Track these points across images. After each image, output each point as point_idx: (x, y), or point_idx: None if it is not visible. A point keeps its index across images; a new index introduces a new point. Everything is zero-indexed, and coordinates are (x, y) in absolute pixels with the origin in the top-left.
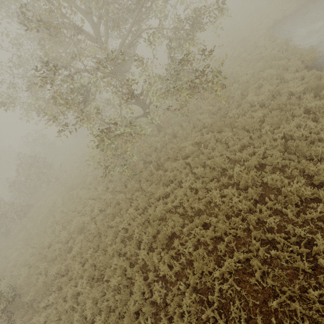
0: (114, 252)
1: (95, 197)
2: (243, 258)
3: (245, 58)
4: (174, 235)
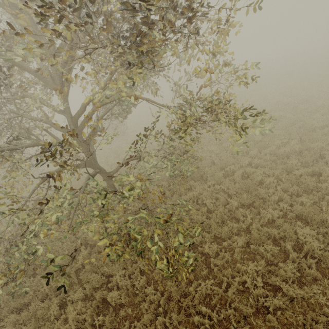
0: None
1: None
2: None
3: (293, 168)
4: None
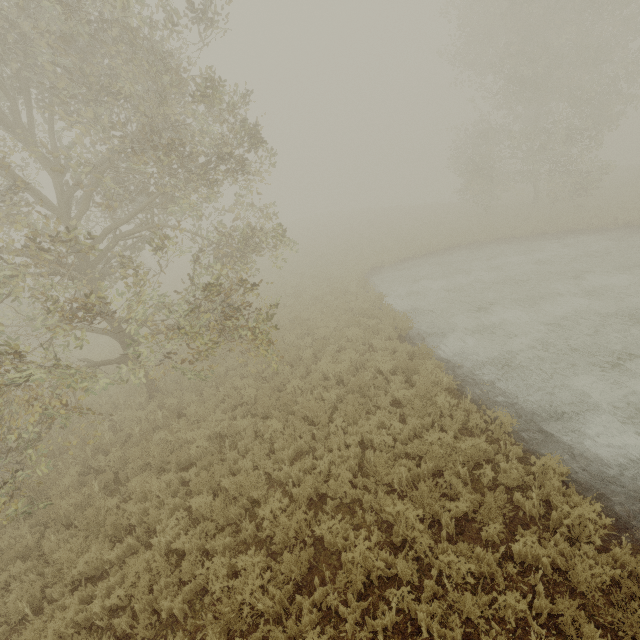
0: None
1: None
2: None
3: (329, 303)
4: None
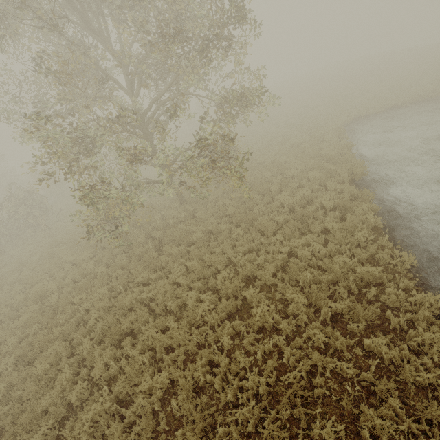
0: (62, 335)
1: (77, 263)
2: (180, 376)
3: (305, 149)
4: (133, 332)
